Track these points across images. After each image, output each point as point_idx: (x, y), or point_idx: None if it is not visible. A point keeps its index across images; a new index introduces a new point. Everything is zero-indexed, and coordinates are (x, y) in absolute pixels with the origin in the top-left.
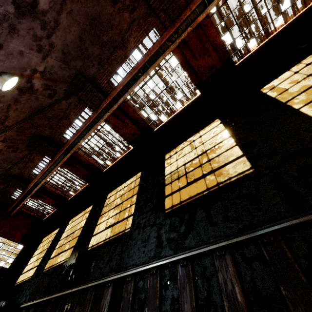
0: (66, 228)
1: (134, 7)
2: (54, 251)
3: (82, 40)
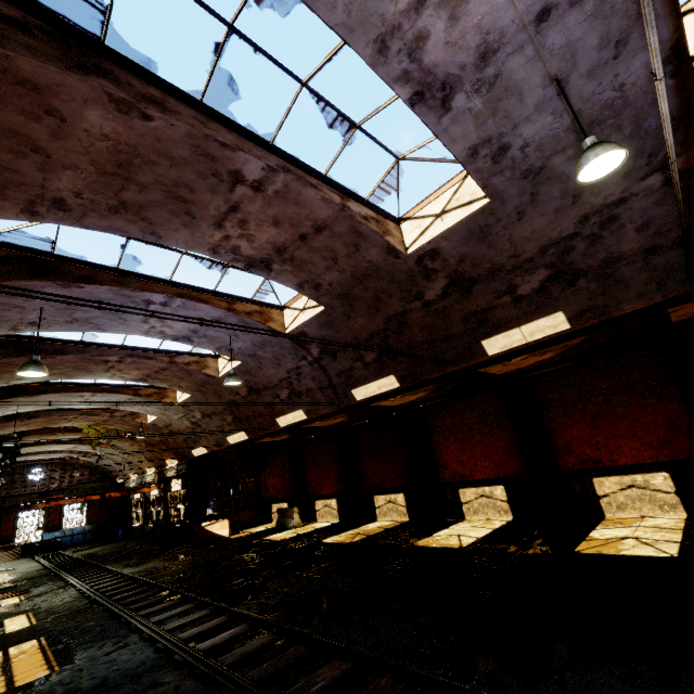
0: None
1: None
2: None
3: None
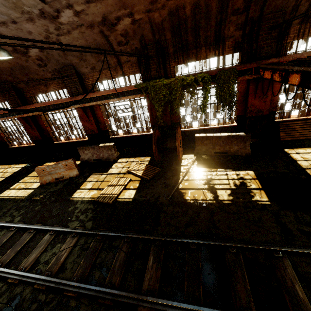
0: None
1: None
2: None
3: None
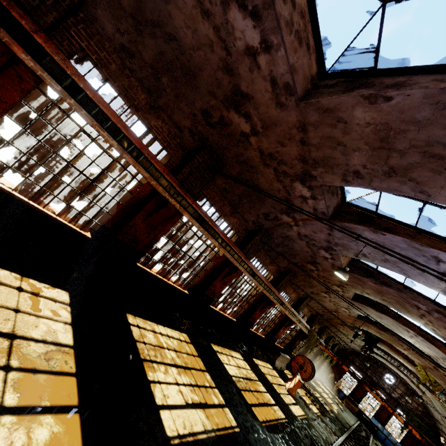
0: None
1: (285, 268)
2: None
3: (289, 248)
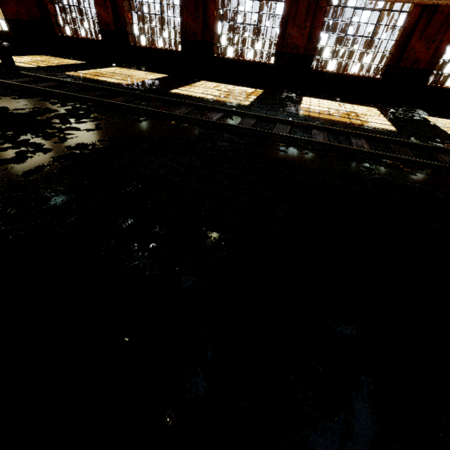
0: (106, 67)
1: None
2: (84, 71)
3: None
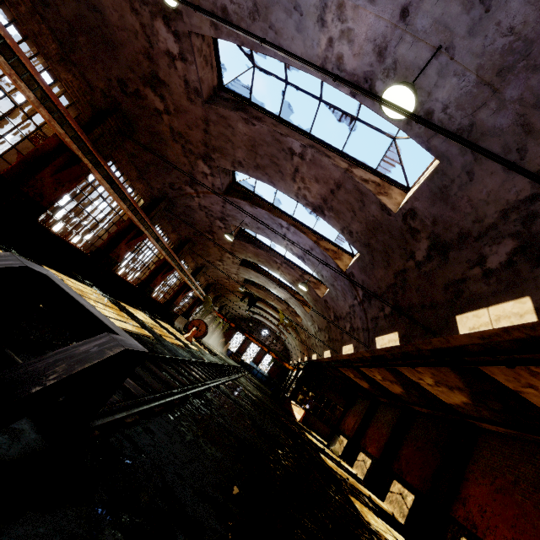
0: None
1: (186, 237)
2: None
3: (191, 217)
